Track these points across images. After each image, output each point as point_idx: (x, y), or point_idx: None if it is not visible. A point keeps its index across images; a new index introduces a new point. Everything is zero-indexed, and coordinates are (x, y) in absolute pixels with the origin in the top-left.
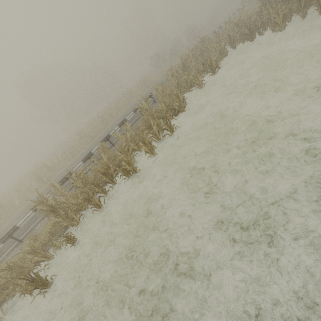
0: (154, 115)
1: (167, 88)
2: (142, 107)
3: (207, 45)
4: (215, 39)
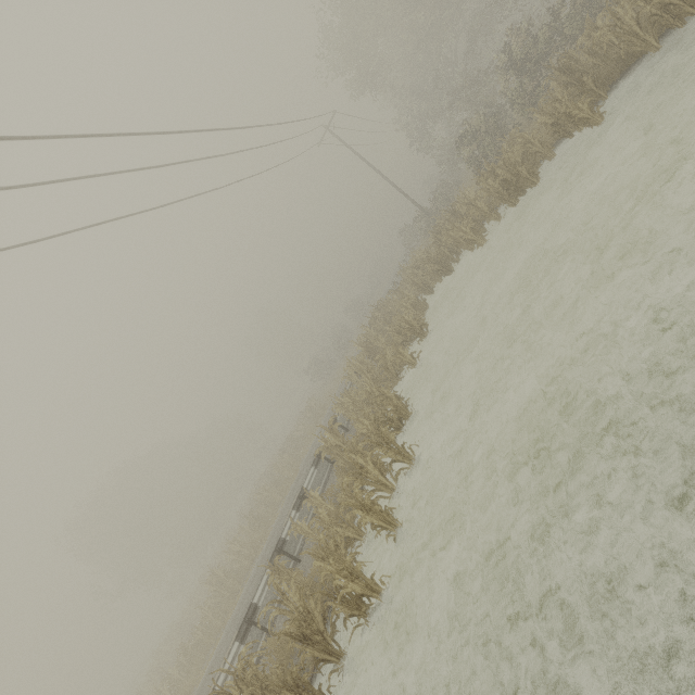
0: (357, 447)
1: (358, 393)
2: (329, 444)
3: (390, 309)
4: (396, 297)
